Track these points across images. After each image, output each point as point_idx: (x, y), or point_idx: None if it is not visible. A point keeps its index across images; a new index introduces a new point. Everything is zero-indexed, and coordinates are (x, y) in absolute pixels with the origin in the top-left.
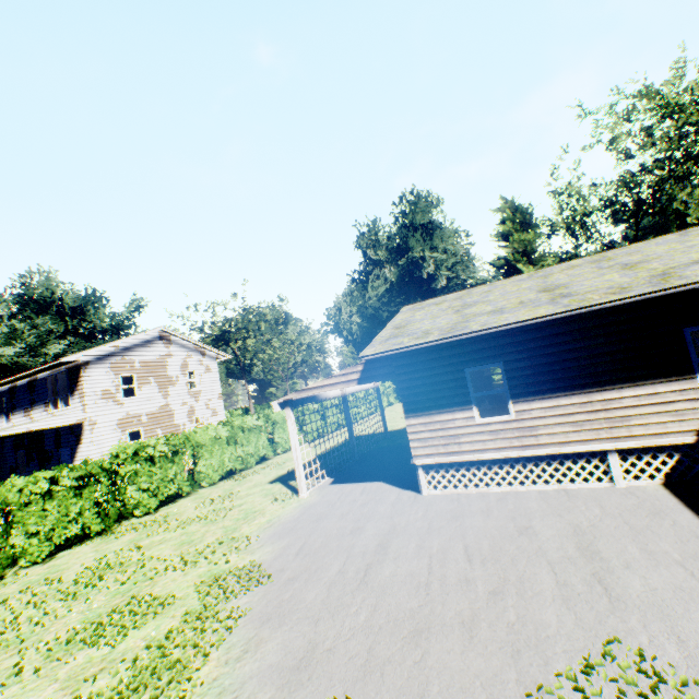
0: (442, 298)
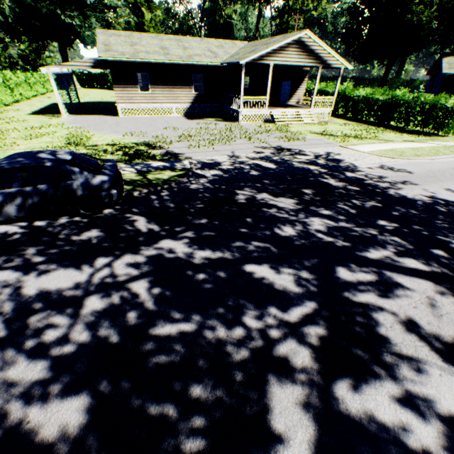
0: (119, 33)
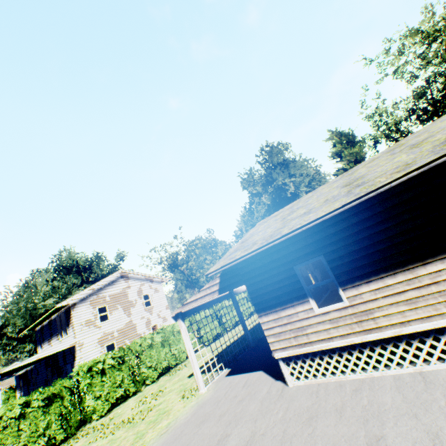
0: (282, 210)
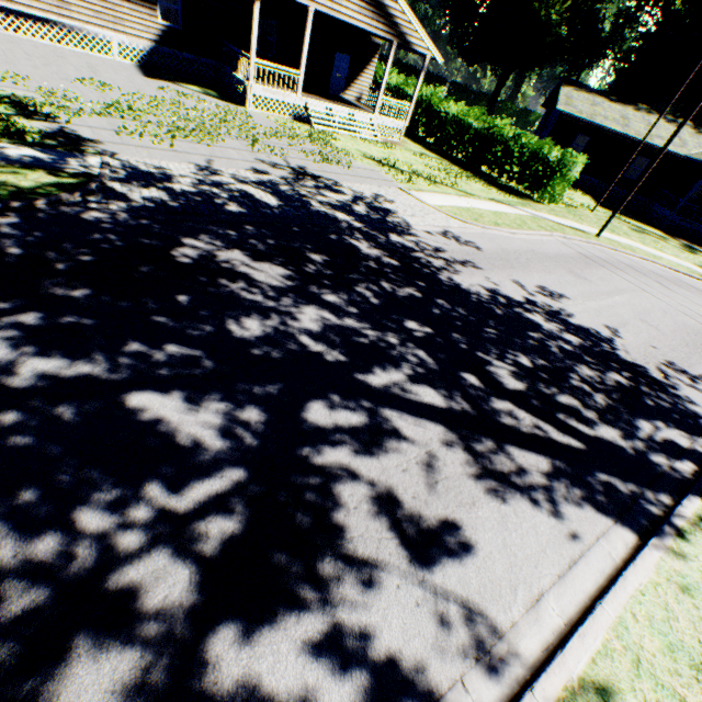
0: None
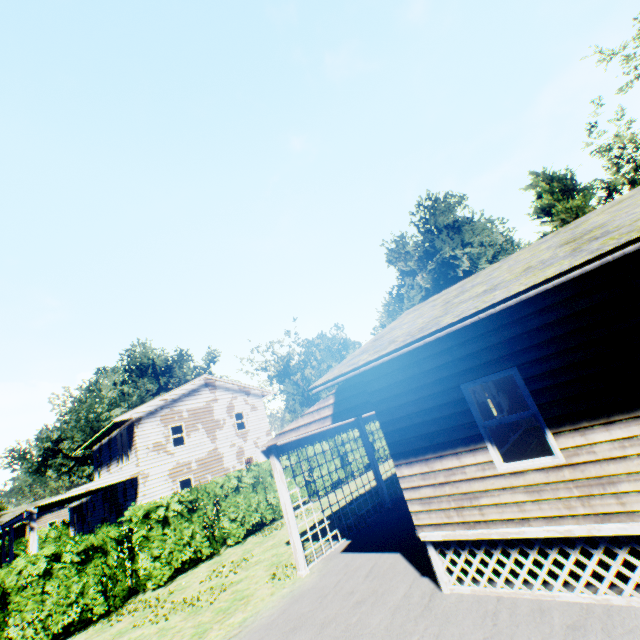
0: (445, 291)
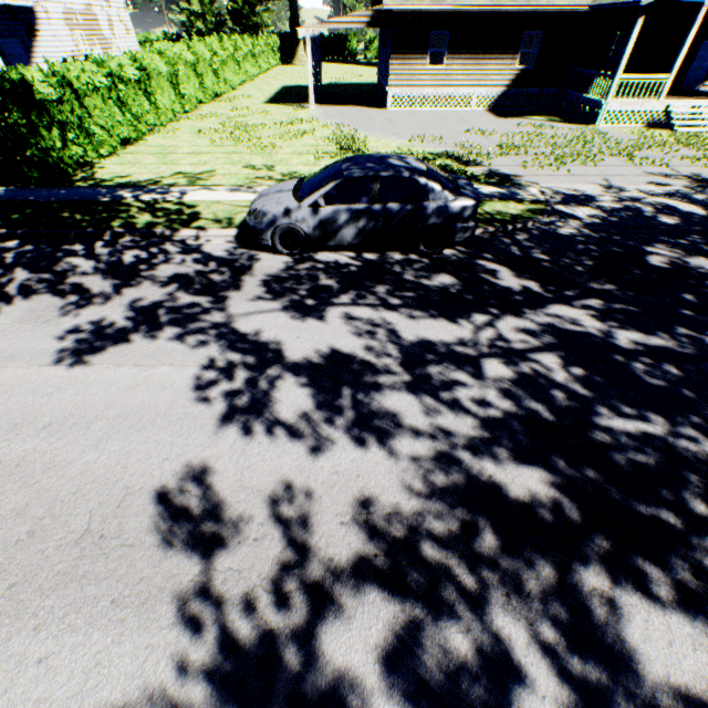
0: None
